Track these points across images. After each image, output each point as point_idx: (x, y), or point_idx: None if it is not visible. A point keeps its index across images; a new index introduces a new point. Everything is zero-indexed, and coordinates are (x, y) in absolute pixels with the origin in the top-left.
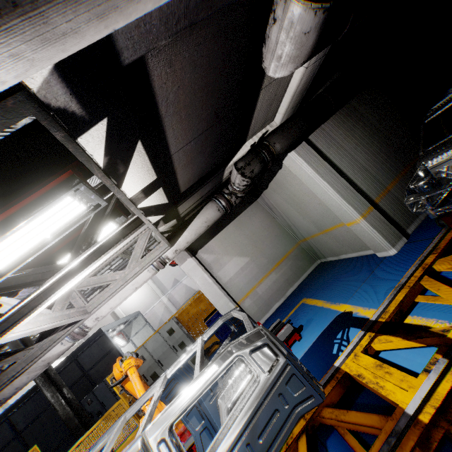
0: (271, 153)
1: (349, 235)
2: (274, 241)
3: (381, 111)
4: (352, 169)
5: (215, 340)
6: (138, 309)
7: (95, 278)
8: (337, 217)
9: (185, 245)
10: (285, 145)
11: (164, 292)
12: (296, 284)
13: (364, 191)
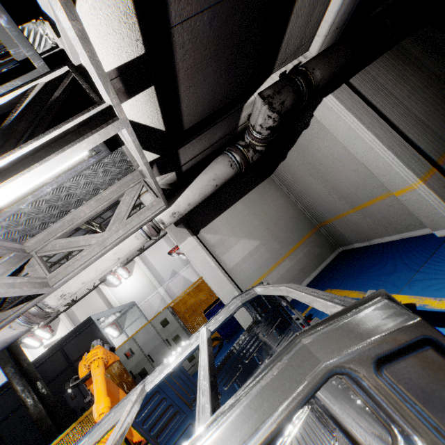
0: (308, 82)
1: (393, 211)
2: (288, 223)
3: (440, 56)
4: (406, 122)
5: (215, 335)
6: (133, 300)
7: (63, 241)
8: (379, 187)
9: (186, 207)
10: (327, 74)
11: (161, 283)
12: (313, 274)
13: (422, 149)
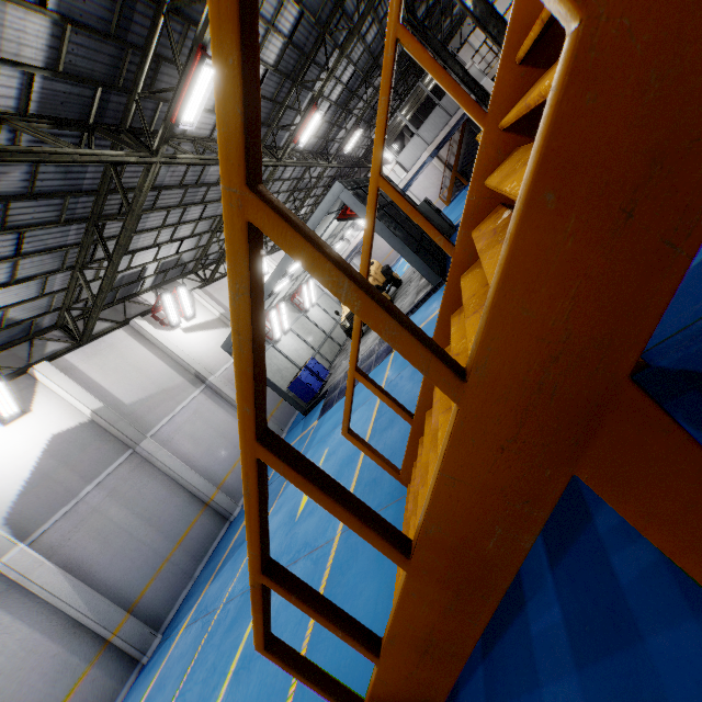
0: None
1: None
2: None
3: None
4: None
5: None
6: None
7: None
8: None
9: None
10: None
11: None
12: None
13: None
